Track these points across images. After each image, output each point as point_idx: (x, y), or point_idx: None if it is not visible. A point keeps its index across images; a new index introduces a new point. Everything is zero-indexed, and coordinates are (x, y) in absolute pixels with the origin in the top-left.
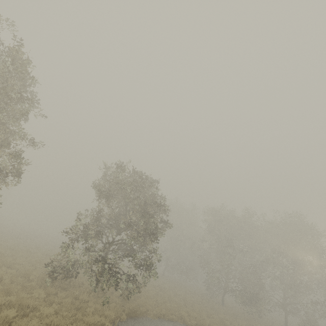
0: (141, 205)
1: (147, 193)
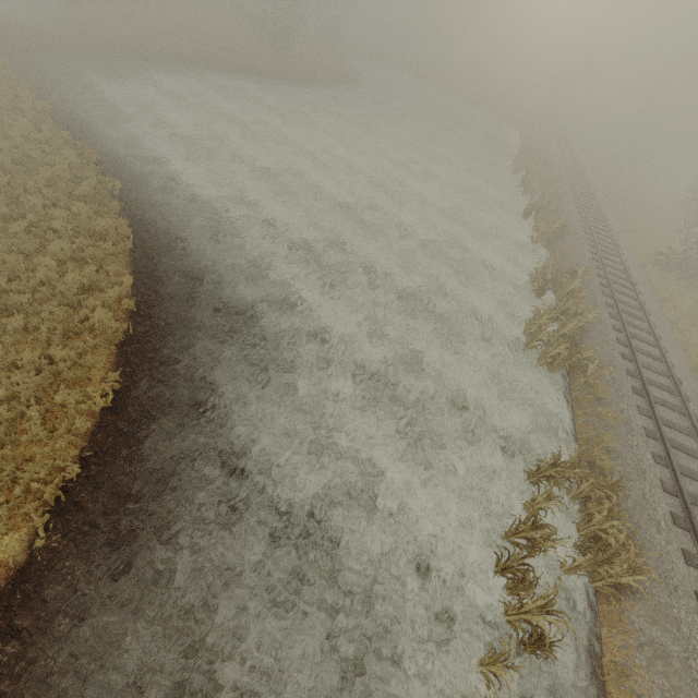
0: None
1: None
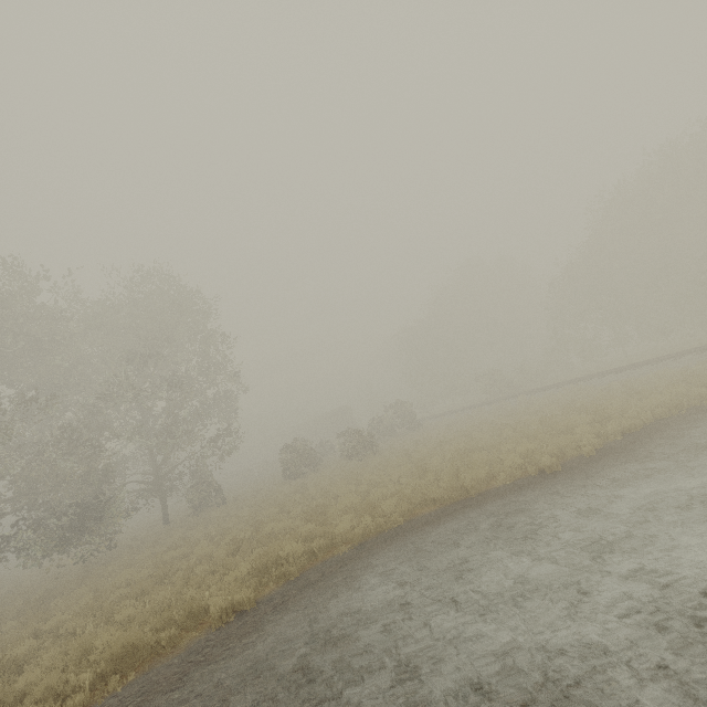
0: None
1: None
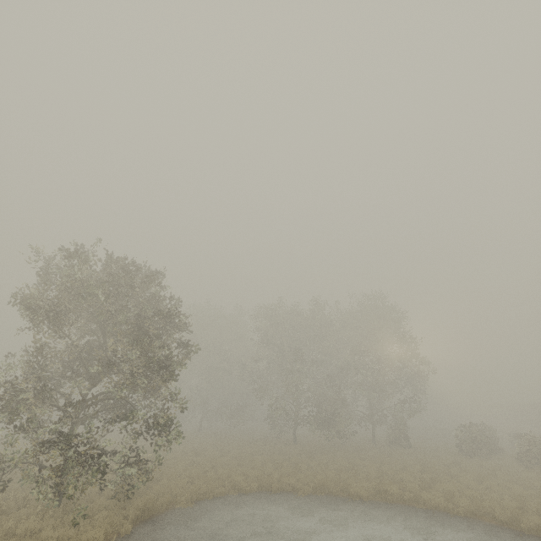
0: (134, 320)
1: (145, 298)
